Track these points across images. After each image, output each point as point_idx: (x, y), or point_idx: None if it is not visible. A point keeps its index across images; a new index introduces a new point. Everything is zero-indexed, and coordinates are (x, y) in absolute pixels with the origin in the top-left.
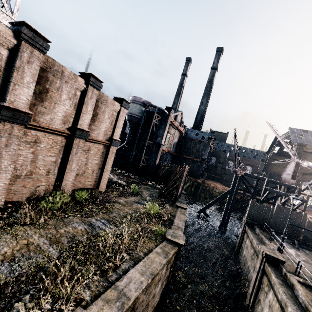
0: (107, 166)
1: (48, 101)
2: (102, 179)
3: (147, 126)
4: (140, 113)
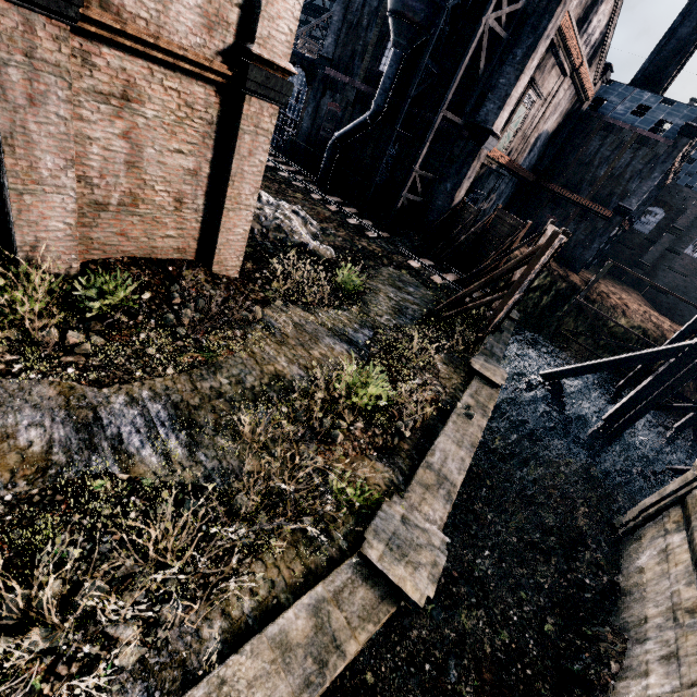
0: (238, 190)
1: None
2: (220, 234)
3: (459, 46)
4: None
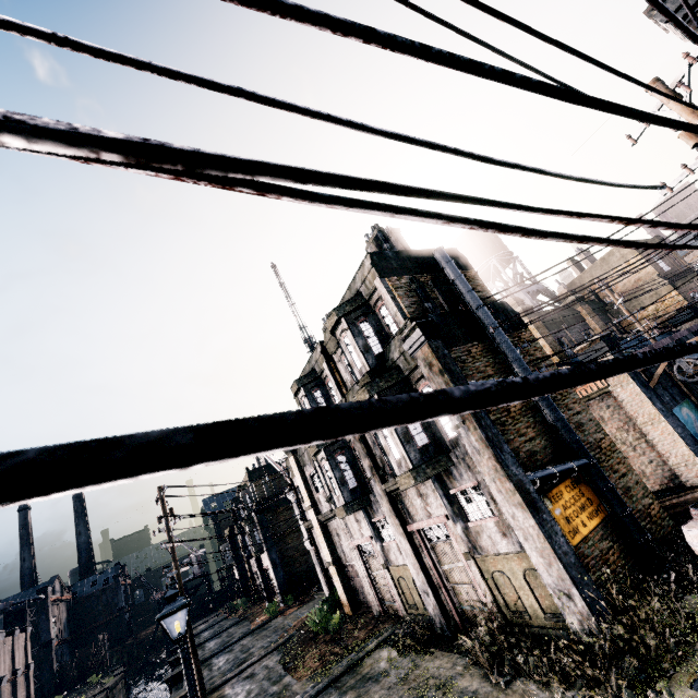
0: (32, 692)
1: (4, 664)
2: None
3: None
4: None
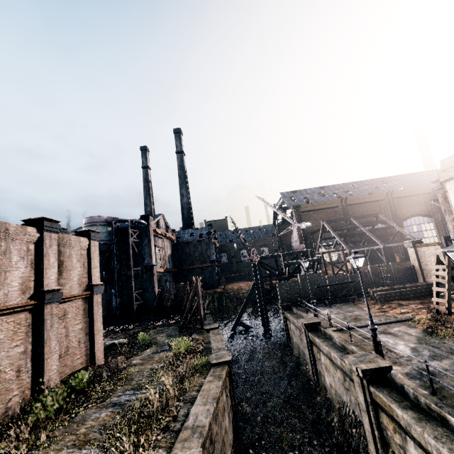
0: (97, 326)
1: None
2: (95, 346)
3: (123, 249)
4: (107, 237)
